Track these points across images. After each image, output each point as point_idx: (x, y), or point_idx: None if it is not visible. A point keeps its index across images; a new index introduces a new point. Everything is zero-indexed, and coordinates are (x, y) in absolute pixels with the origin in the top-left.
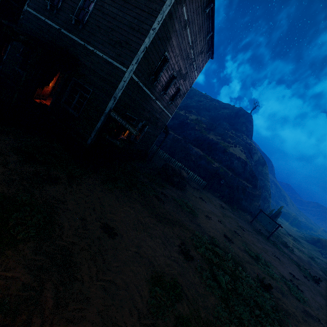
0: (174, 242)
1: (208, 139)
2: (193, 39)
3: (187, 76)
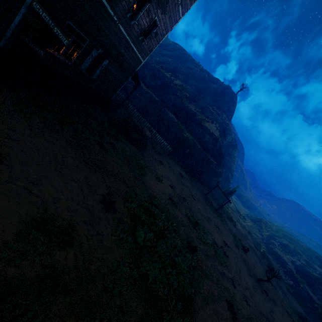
0: (98, 191)
1: (187, 108)
2: None
3: (168, 9)
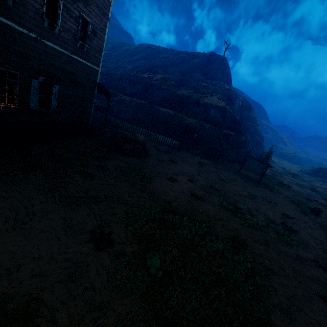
0: (84, 229)
1: (177, 95)
2: None
3: None
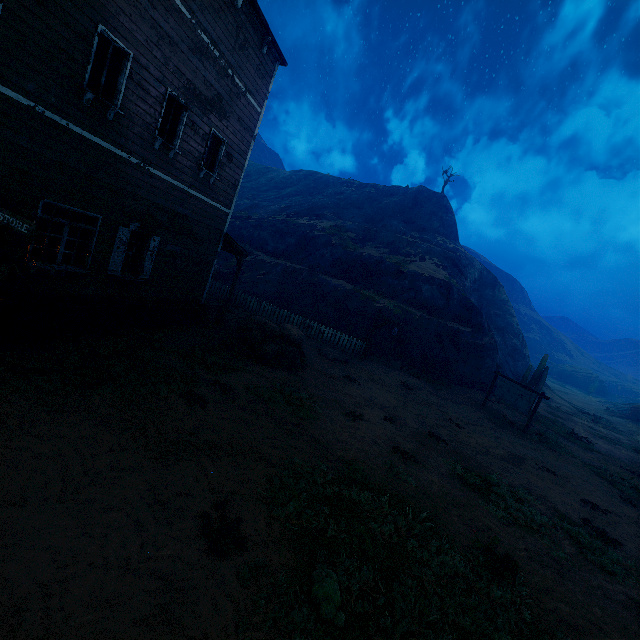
0: (189, 509)
1: (360, 257)
2: (192, 3)
3: (228, 108)
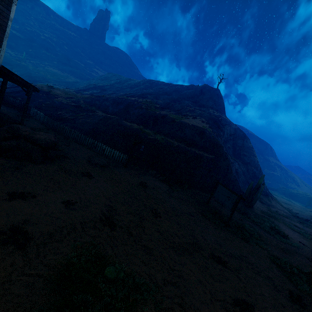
0: None
1: (154, 114)
2: None
3: None
